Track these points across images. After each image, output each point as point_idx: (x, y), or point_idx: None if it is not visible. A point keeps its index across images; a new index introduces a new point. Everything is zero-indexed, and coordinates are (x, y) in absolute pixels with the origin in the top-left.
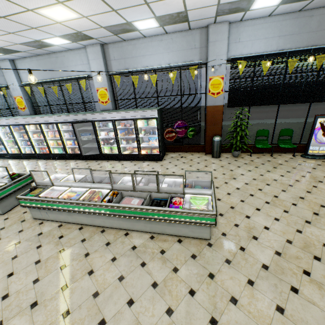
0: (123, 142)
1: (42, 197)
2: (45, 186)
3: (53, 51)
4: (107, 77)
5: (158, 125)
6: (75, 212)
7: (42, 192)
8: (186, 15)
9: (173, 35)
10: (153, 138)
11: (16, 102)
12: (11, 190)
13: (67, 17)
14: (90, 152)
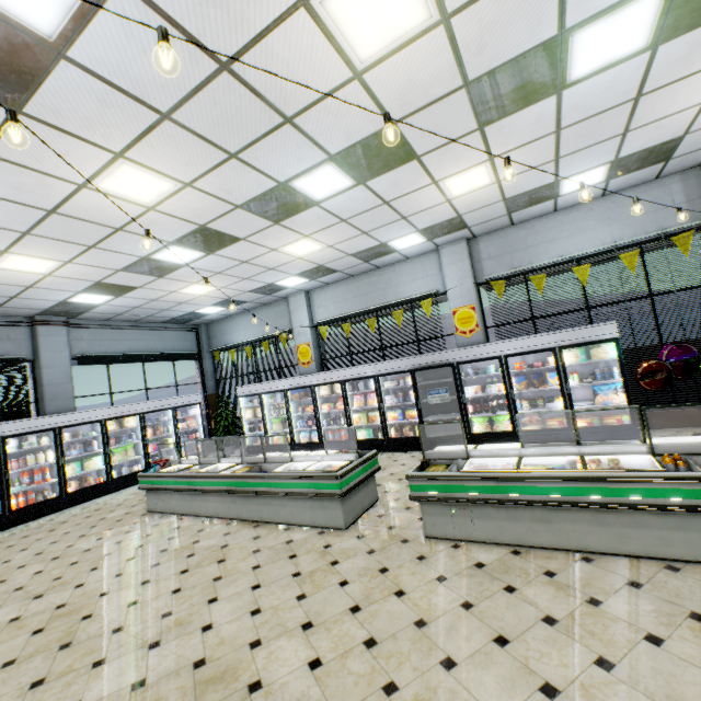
0: (518, 406)
1: (474, 471)
2: (447, 460)
3: (379, 265)
4: (475, 288)
5: (620, 353)
6: (576, 504)
7: (463, 464)
8: (675, 145)
9: (617, 195)
10: (607, 388)
11: (298, 353)
12: (358, 477)
13: (472, 186)
14: (433, 434)
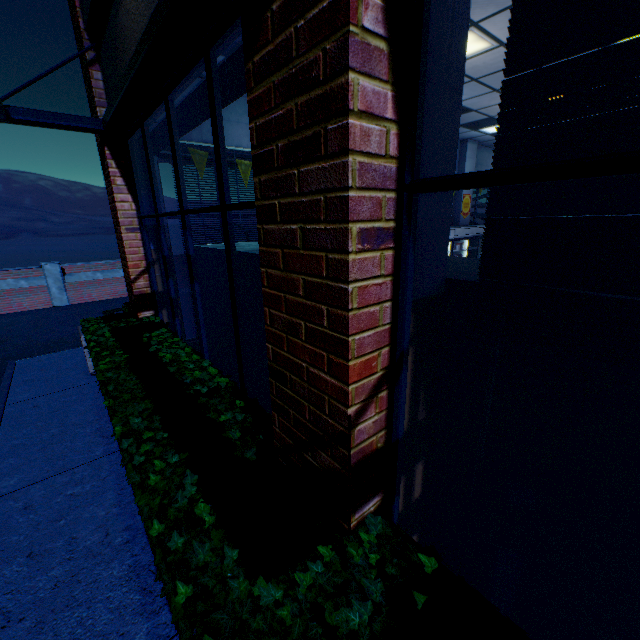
0: None
1: None
2: None
3: None
4: None
5: None
6: None
7: None
8: None
9: None
10: None
11: None
12: None
13: None
14: None
